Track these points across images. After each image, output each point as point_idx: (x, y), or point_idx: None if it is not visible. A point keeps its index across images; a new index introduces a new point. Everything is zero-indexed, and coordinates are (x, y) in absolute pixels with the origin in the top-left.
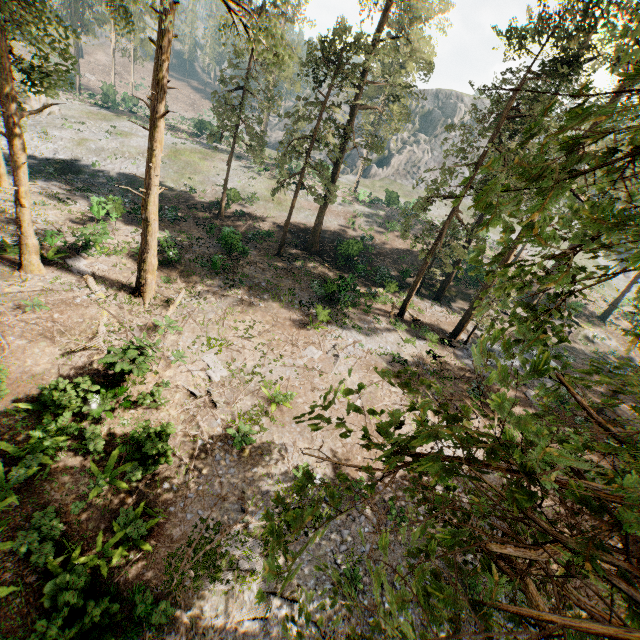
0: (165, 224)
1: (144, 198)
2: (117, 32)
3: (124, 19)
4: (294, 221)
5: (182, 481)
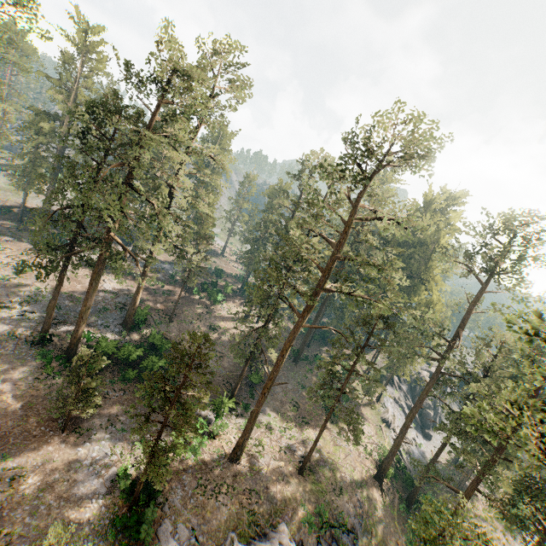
0: None
1: None
2: None
3: None
4: (31, 204)
5: None
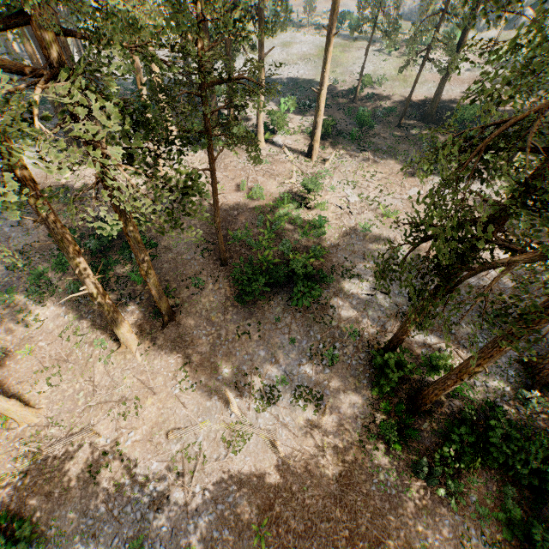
0: None
1: (318, 93)
2: None
3: None
4: (416, 95)
5: (335, 243)
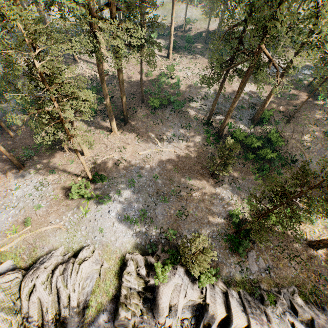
0: (167, 38)
1: (170, 27)
2: None
3: None
4: (211, 28)
5: (185, 90)
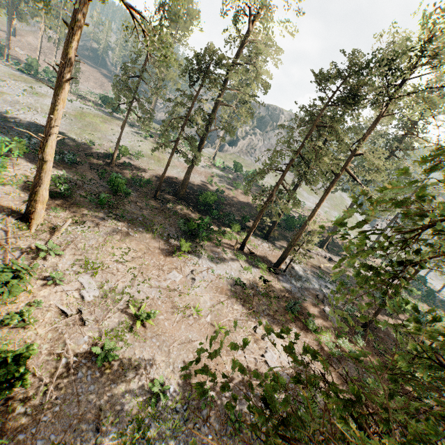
0: (63, 165)
1: (42, 142)
2: (46, 24)
3: (42, 1)
4: (169, 174)
5: (38, 403)
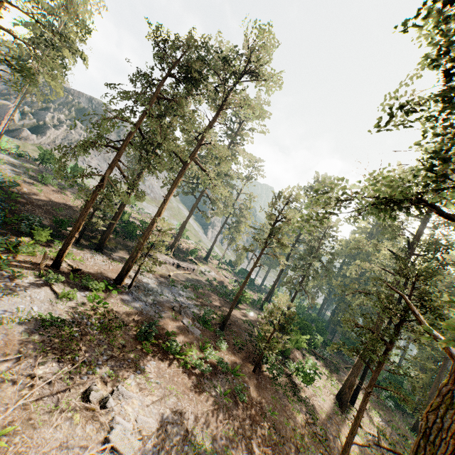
0: None
1: None
2: None
3: None
4: None
5: None
